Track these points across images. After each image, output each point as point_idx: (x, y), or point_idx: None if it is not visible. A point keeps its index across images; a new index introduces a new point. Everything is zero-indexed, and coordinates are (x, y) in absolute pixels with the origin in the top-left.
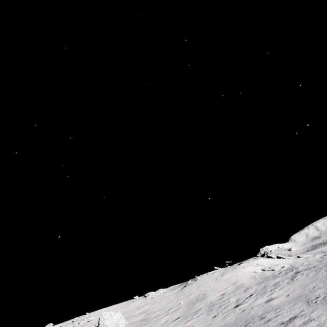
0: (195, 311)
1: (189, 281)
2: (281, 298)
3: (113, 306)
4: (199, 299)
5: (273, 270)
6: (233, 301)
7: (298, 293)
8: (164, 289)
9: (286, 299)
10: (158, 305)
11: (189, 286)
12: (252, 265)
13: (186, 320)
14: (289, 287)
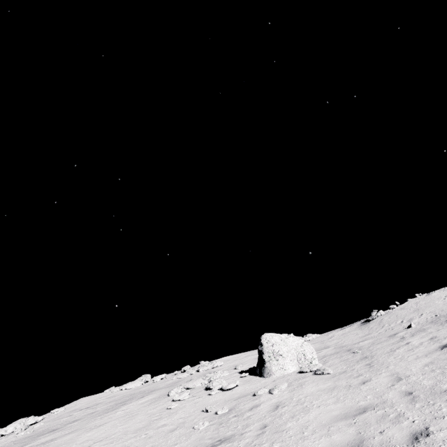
0: None
1: (374, 313)
2: None
3: (240, 354)
4: None
5: None
6: None
7: None
8: (315, 334)
9: None
10: (342, 340)
11: (388, 315)
12: None
13: None
14: None
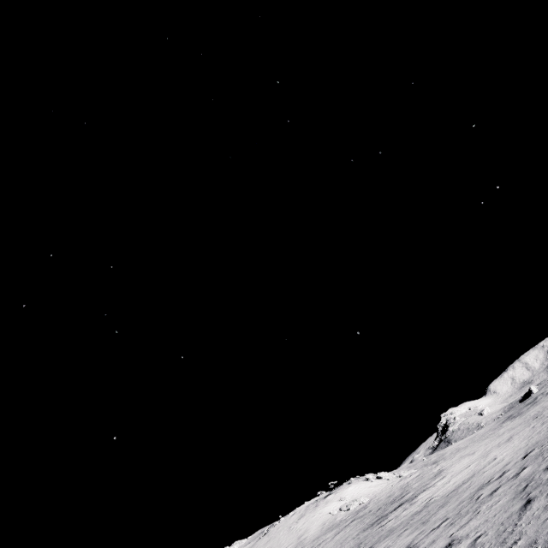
0: None
1: (266, 528)
2: None
3: None
4: None
5: (349, 510)
6: None
7: None
8: (241, 541)
9: None
10: None
11: (260, 540)
12: (337, 500)
13: None
14: None
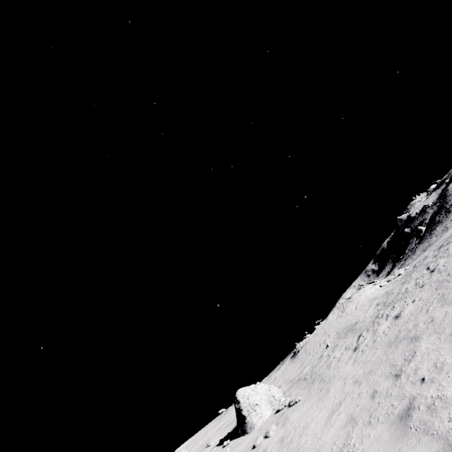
0: (374, 319)
1: (298, 345)
2: None
3: (195, 436)
4: (349, 328)
5: (400, 275)
6: (413, 283)
7: None
8: None
9: None
10: (287, 376)
11: (308, 344)
12: (368, 290)
13: (381, 320)
14: None
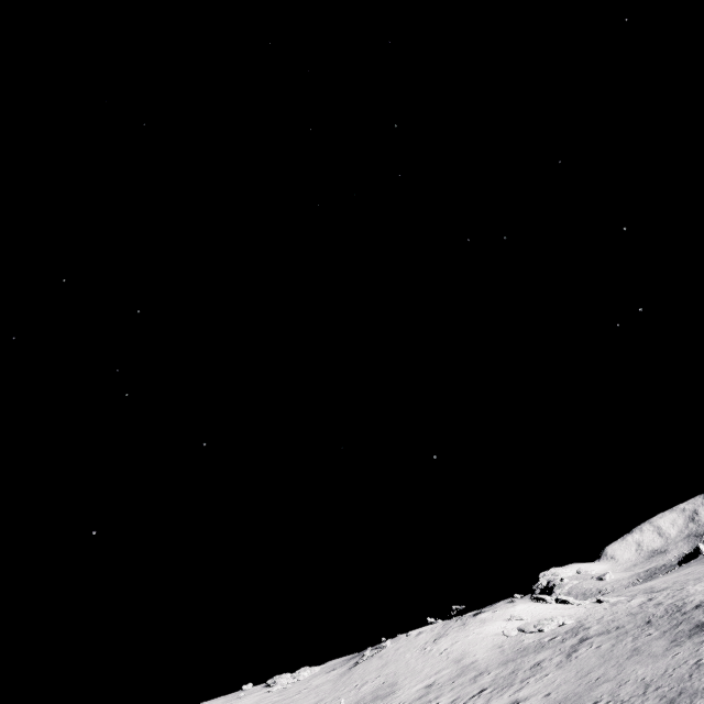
0: None
1: (368, 651)
2: (533, 701)
3: None
4: (380, 695)
5: (541, 631)
6: (444, 703)
7: (568, 689)
8: (312, 668)
9: (542, 703)
10: None
11: (365, 664)
12: (502, 619)
13: None
14: (558, 675)
